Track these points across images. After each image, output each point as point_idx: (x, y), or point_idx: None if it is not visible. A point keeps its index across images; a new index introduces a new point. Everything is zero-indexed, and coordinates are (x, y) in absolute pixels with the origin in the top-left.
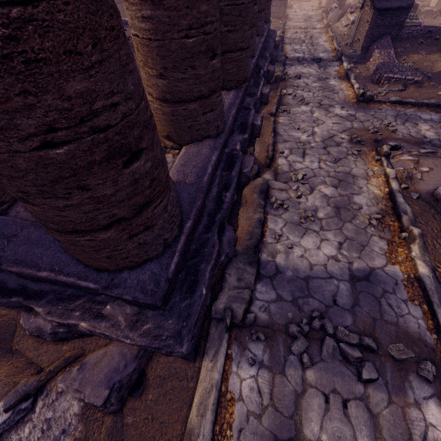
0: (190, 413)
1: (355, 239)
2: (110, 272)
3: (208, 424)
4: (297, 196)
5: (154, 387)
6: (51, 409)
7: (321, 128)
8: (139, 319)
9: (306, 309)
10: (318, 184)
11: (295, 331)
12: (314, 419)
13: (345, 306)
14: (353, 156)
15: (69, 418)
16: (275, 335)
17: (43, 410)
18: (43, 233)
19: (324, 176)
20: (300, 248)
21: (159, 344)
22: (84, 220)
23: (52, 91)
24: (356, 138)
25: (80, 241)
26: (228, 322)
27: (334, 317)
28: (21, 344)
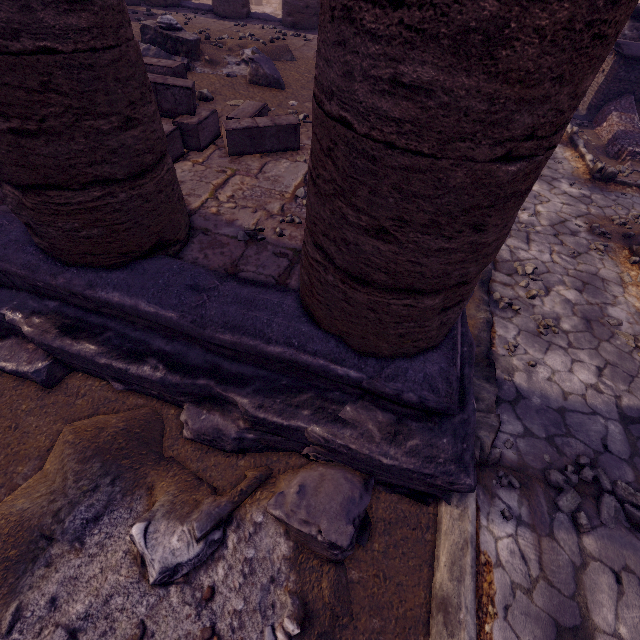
0: (433, 575)
1: (620, 365)
2: (377, 358)
3: (469, 593)
4: (530, 295)
5: (379, 534)
6: (249, 546)
7: (546, 207)
8: (398, 431)
9: (568, 452)
10: (554, 283)
11: (561, 481)
12: (605, 603)
13: (621, 455)
14: (597, 252)
15: (276, 562)
16: (531, 483)
17: (241, 546)
18: (256, 293)
19: (561, 274)
20: (545, 367)
21: (433, 470)
22: (437, 274)
23: (573, 83)
24: (599, 228)
25: (392, 305)
26: (478, 455)
27: (608, 468)
28: (176, 451)
